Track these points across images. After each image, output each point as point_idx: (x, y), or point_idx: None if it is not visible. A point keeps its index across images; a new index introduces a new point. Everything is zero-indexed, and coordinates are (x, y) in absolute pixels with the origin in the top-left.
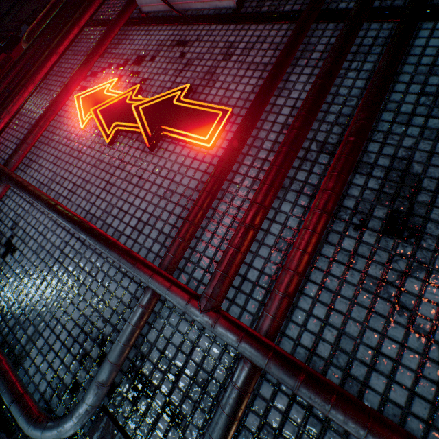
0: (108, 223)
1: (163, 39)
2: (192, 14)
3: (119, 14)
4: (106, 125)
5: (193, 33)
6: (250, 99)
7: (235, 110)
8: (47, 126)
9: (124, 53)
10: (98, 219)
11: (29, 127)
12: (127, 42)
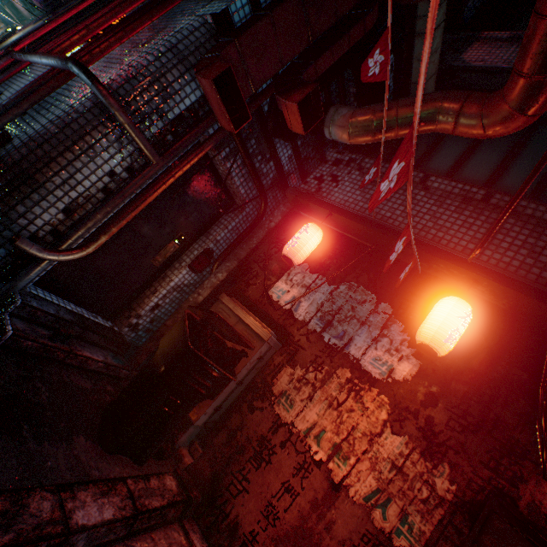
0: None
1: None
2: None
3: None
4: None
5: None
6: None
7: None
8: None
9: None
10: None
11: None
12: None
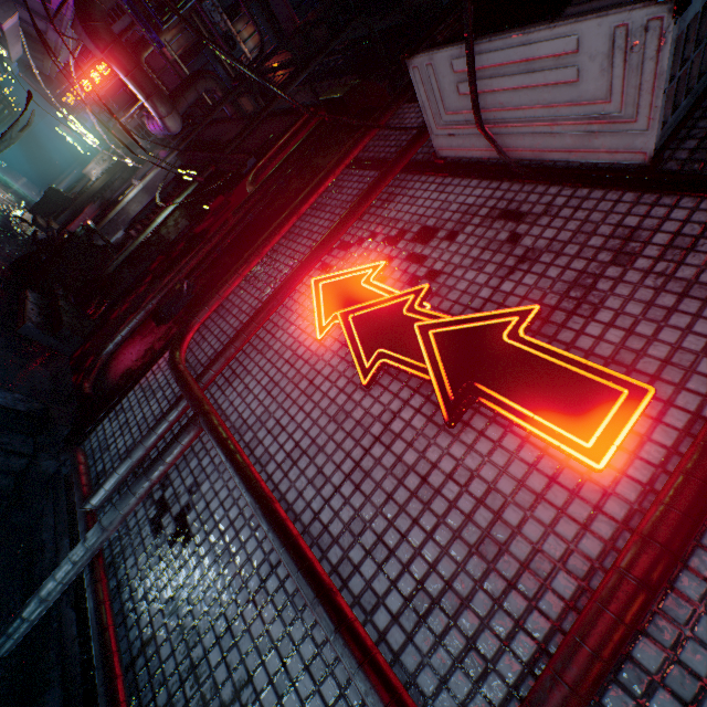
0: (352, 561)
1: (472, 202)
2: (532, 163)
3: (396, 158)
4: (362, 349)
5: (536, 199)
6: (702, 371)
7: (659, 388)
8: (265, 321)
9: (398, 217)
10: (333, 540)
11: (238, 314)
12: (405, 199)
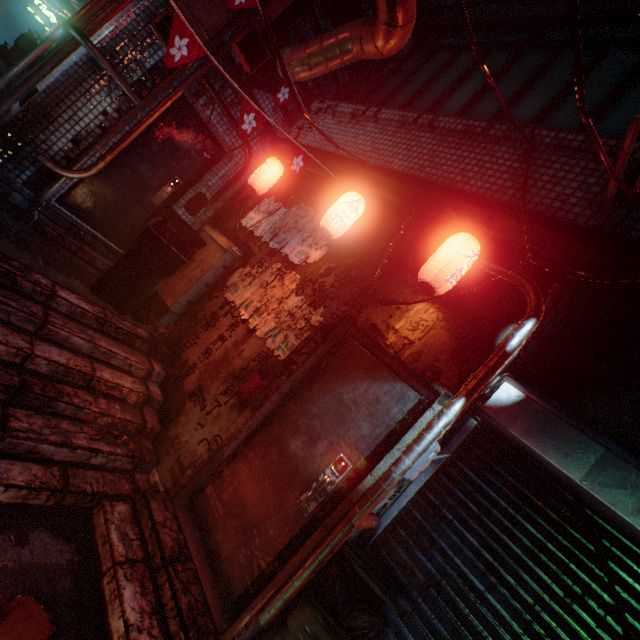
0: None
1: None
2: None
3: None
4: None
5: None
6: None
7: None
8: None
9: None
10: None
11: None
12: None
